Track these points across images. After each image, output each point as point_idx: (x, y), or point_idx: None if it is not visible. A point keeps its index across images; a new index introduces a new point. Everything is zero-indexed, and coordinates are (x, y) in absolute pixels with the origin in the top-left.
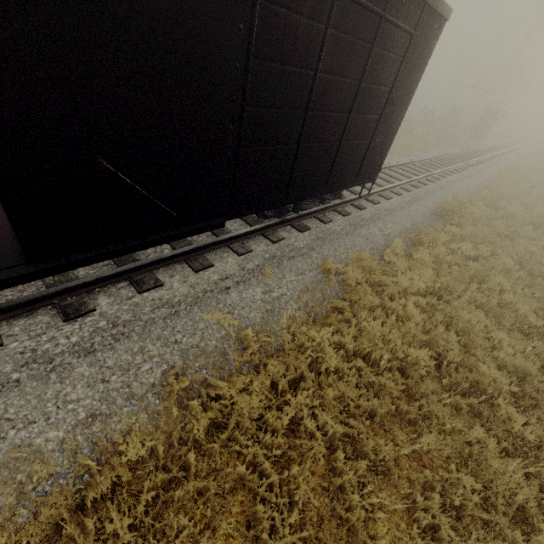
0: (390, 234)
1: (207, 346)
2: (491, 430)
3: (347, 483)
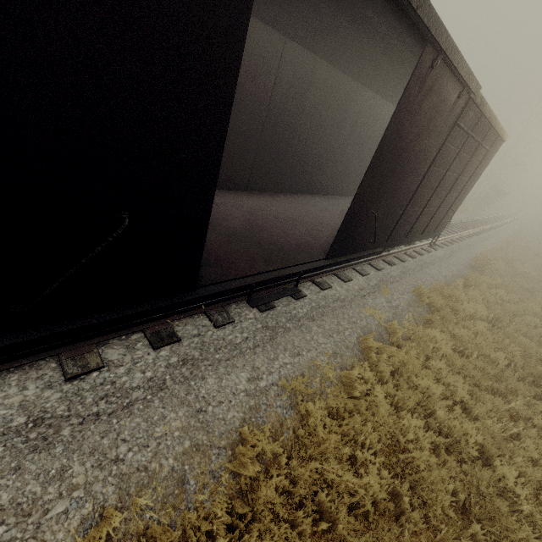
0: (446, 275)
1: (371, 328)
2: None
3: (479, 415)
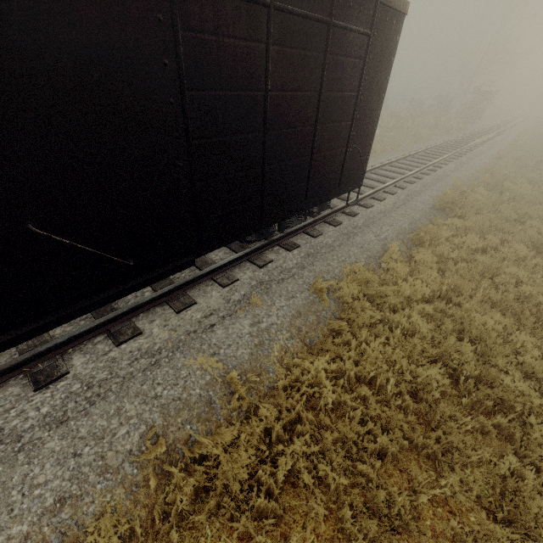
0: (387, 237)
1: (190, 396)
2: (527, 456)
3: None
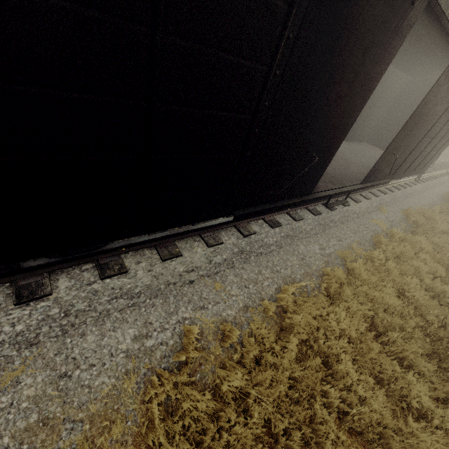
0: (424, 204)
1: (378, 232)
2: None
3: None
